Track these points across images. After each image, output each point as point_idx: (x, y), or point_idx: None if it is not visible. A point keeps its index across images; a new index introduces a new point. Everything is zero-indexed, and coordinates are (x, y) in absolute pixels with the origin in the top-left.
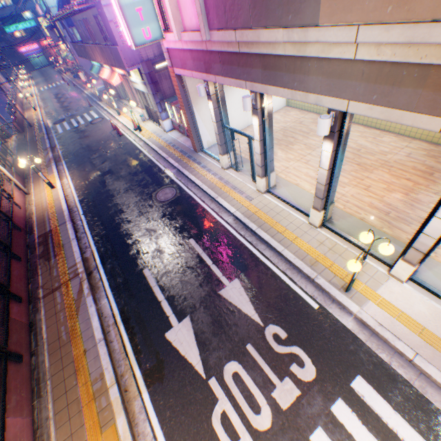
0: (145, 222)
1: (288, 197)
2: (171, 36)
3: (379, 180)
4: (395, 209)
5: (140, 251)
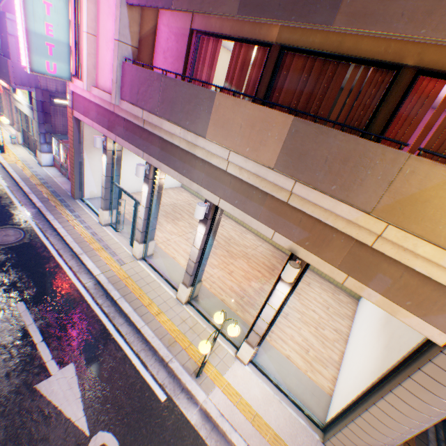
0: None
1: (163, 268)
2: (81, 83)
3: (240, 267)
4: (248, 293)
5: None
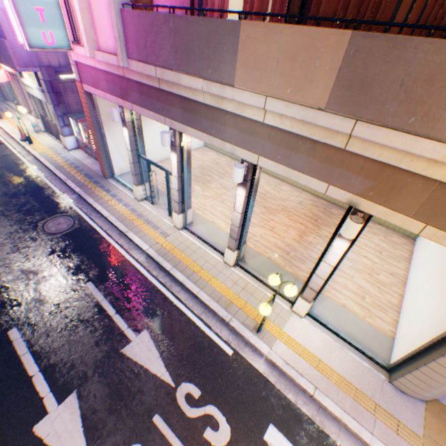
0: (22, 261)
1: (205, 234)
2: (82, 50)
3: (281, 222)
4: (293, 249)
5: (7, 302)
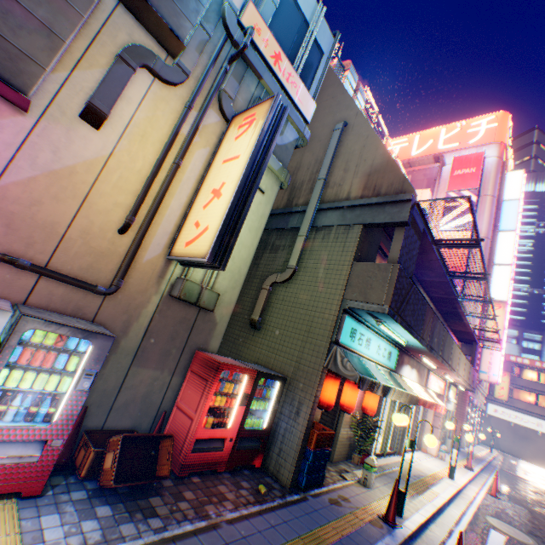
0: None
1: None
2: None
3: None
4: None
5: None
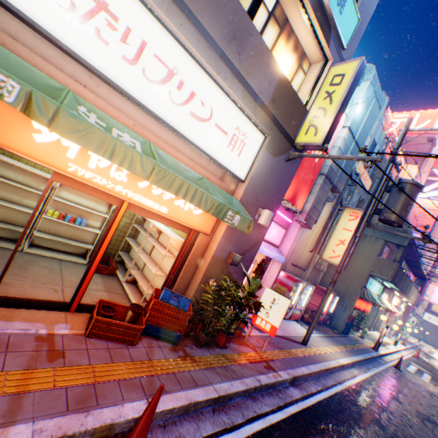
0: None
1: None
2: None
3: None
4: None
5: None
